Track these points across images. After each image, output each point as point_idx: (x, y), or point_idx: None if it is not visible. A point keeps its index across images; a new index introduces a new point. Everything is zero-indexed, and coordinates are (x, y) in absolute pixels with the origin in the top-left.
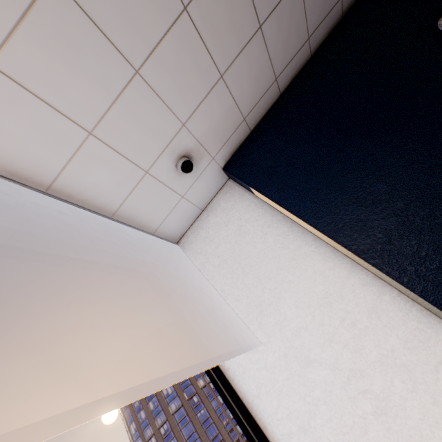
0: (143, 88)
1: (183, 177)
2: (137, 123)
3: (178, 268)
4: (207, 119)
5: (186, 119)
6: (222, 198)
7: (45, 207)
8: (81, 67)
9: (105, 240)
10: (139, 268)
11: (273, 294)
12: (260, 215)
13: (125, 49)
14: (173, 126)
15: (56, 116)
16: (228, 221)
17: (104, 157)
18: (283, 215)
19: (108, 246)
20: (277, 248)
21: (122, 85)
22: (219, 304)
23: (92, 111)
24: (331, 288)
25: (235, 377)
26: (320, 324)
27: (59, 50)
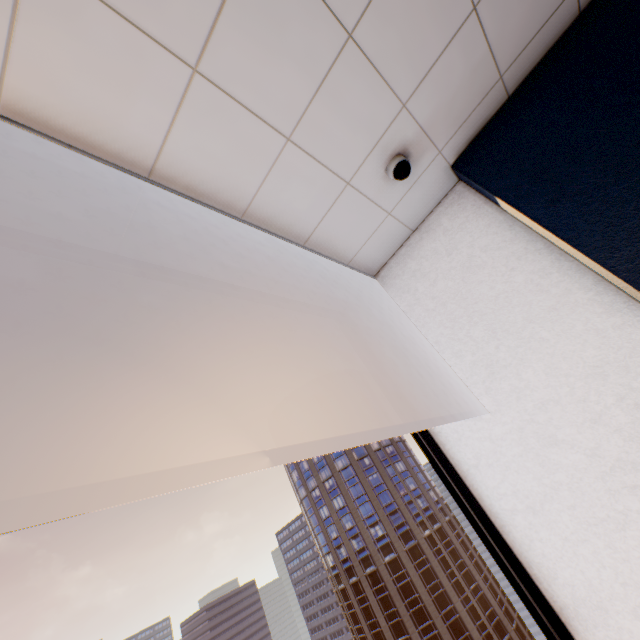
0: (355, 59)
1: (393, 186)
2: (342, 116)
3: (376, 309)
4: (440, 89)
5: (409, 95)
6: (444, 213)
7: (240, 236)
8: (284, 48)
9: (294, 273)
10: (327, 306)
11: (513, 354)
12: (506, 240)
13: (337, 3)
14: (389, 110)
15: (255, 123)
16: (452, 248)
17: (301, 169)
18: (546, 241)
19: (297, 280)
20: (529, 291)
21: (329, 63)
22: (432, 358)
23: (292, 108)
24: (611, 355)
25: (447, 443)
26: (581, 400)
27: (261, 30)
